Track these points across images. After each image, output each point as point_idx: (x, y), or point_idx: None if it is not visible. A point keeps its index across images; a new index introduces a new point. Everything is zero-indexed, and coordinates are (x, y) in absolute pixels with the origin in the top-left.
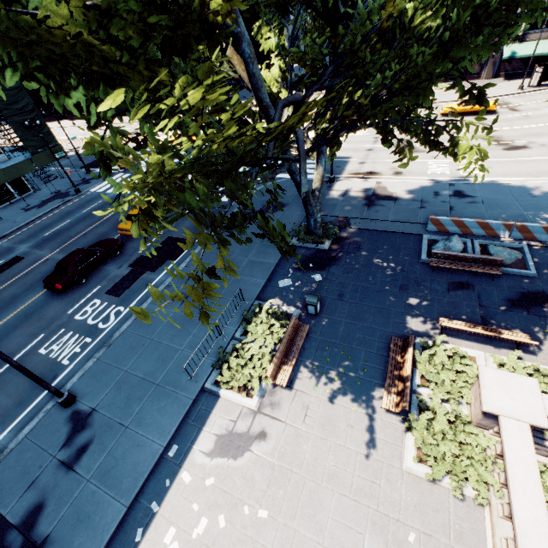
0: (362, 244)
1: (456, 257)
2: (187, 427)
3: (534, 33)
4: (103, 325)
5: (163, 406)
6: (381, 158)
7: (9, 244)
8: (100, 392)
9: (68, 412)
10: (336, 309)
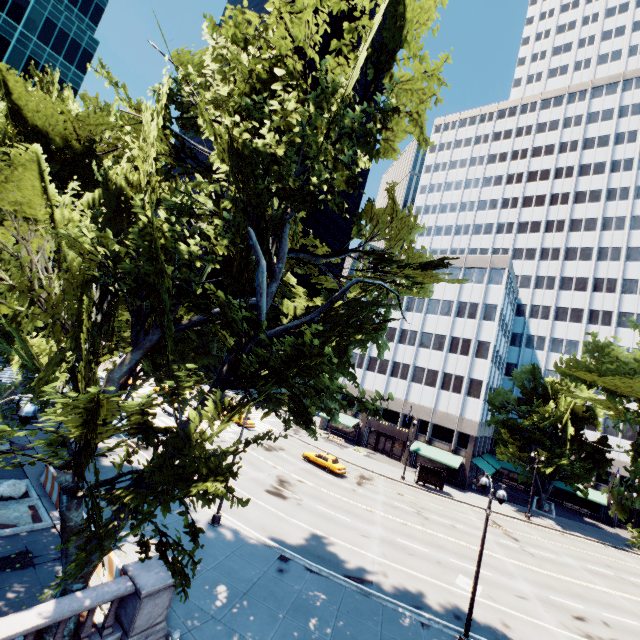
0: None
1: None
2: None
3: (439, 442)
4: None
5: None
6: None
7: None
8: None
9: None
10: None
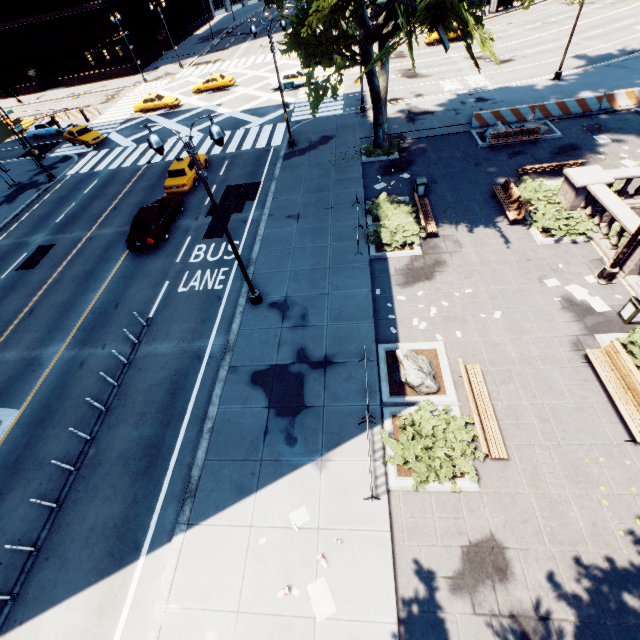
0: (426, 148)
1: (508, 133)
2: (377, 279)
3: None
4: (229, 257)
5: (347, 275)
6: (395, 87)
7: (12, 240)
8: (281, 287)
9: (264, 306)
10: (437, 189)
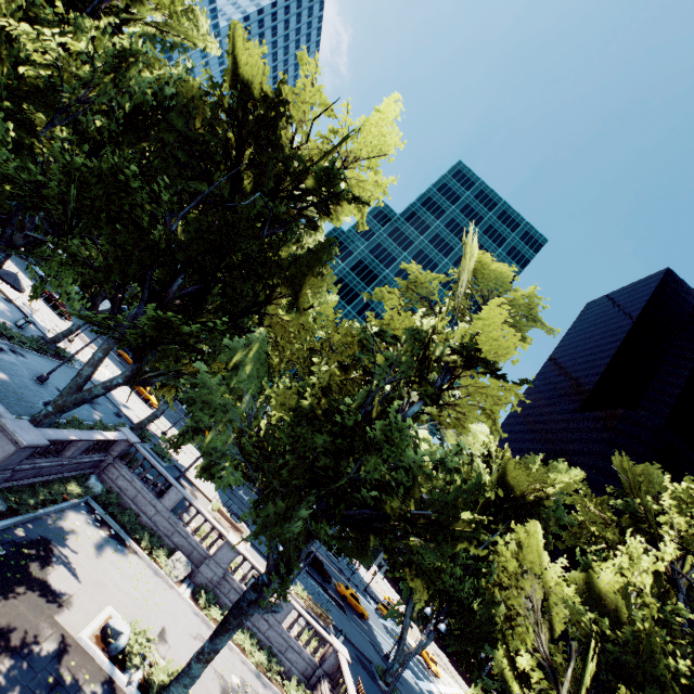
0: None
1: None
2: None
3: None
4: None
5: None
6: None
7: None
8: None
9: None
10: None
